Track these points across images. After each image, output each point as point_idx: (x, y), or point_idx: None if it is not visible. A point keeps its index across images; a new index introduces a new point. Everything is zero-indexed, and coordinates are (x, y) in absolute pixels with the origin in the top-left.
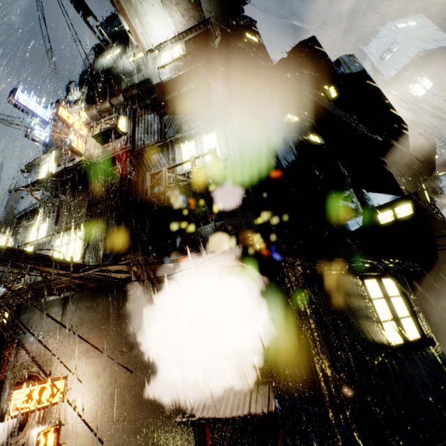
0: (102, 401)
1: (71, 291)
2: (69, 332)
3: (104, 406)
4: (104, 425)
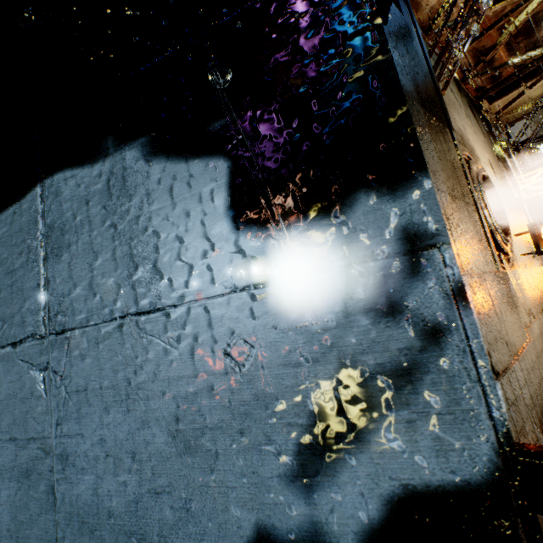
0: (519, 222)
1: (475, 71)
2: (473, 128)
3: (521, 227)
4: (527, 243)
